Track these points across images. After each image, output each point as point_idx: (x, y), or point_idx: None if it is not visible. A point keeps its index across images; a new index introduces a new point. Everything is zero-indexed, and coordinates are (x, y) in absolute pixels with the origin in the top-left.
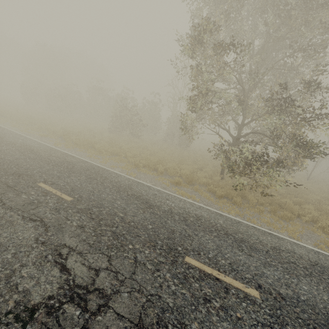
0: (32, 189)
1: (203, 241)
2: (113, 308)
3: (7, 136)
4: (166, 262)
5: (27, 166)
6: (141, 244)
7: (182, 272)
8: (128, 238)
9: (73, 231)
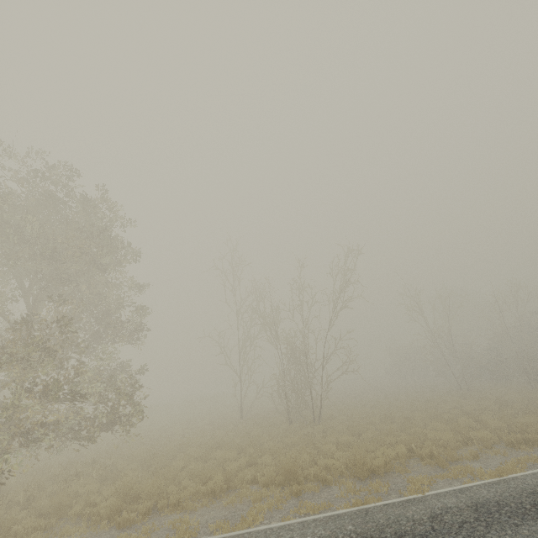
0: None
1: None
2: None
3: None
4: None
5: None
6: None
7: None
8: None
9: None
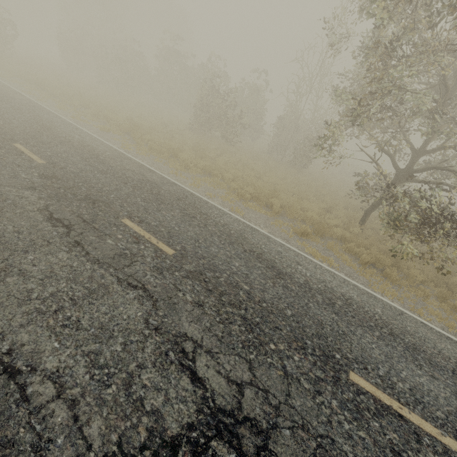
0: (117, 229)
1: (366, 346)
2: (277, 454)
3: (57, 127)
4: (326, 380)
5: (99, 186)
6: (286, 344)
7: (352, 400)
8: (266, 330)
9: (190, 310)
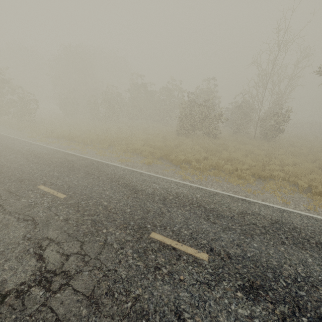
0: None
1: None
2: None
3: (133, 181)
4: None
5: (292, 271)
6: None
7: None
8: None
9: None
